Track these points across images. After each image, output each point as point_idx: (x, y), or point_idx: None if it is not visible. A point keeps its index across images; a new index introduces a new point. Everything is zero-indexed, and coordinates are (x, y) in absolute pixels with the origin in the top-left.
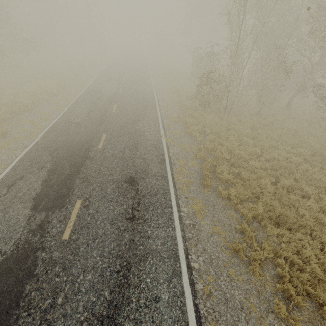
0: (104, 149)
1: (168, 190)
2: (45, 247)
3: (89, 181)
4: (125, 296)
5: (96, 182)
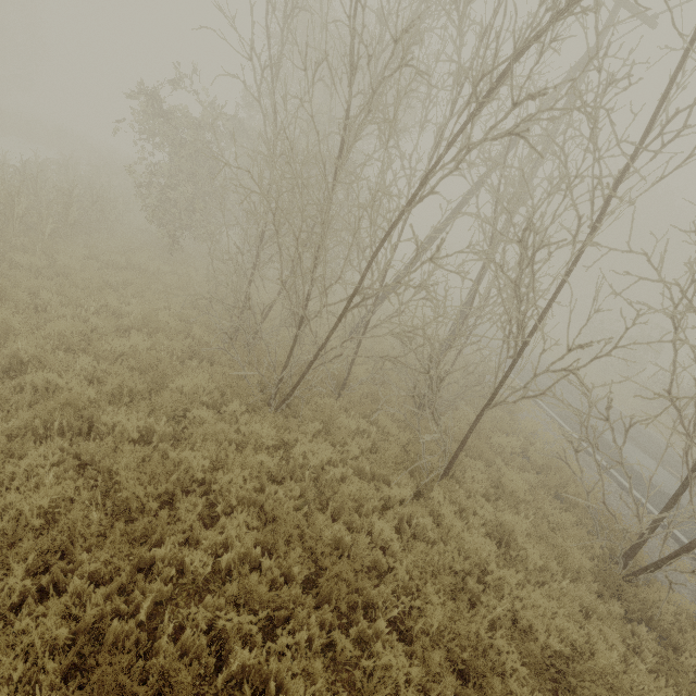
0: None
1: None
2: None
3: None
4: None
5: None
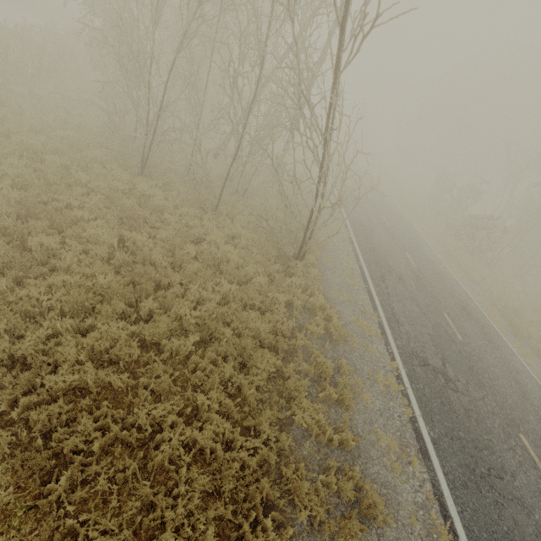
0: (420, 270)
1: (495, 329)
2: (454, 340)
3: (436, 298)
4: (524, 389)
5: (441, 301)
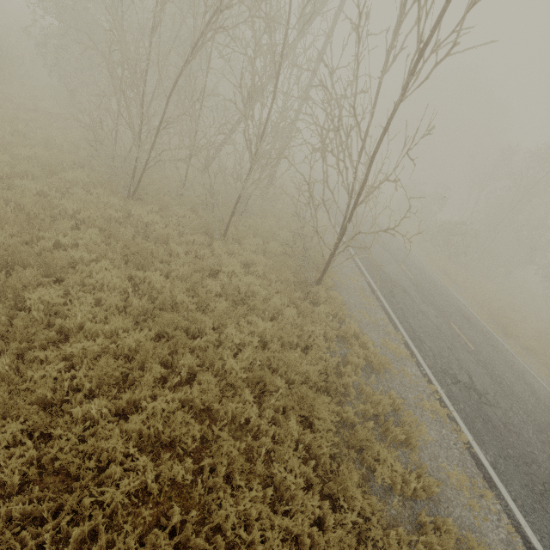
0: (417, 280)
1: (491, 332)
2: (469, 351)
3: (440, 308)
4: (534, 390)
5: (444, 310)
